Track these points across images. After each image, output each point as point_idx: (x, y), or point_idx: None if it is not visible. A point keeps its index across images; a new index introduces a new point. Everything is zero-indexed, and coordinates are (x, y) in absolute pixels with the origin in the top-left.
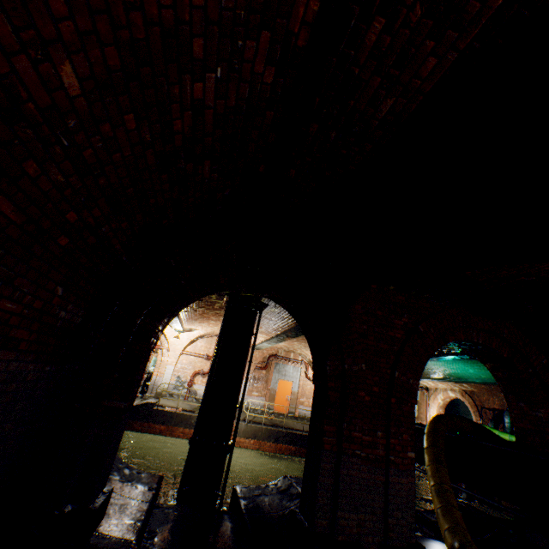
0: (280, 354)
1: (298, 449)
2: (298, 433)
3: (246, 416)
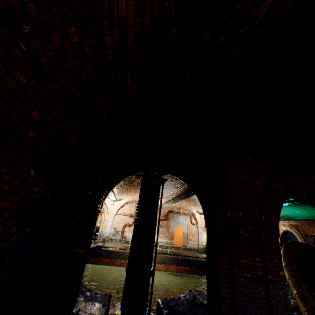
0: (174, 210)
1: (191, 269)
2: (190, 259)
3: (157, 250)
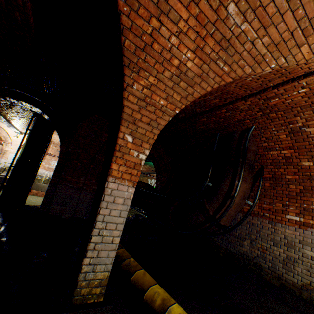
0: None
1: None
2: None
3: None
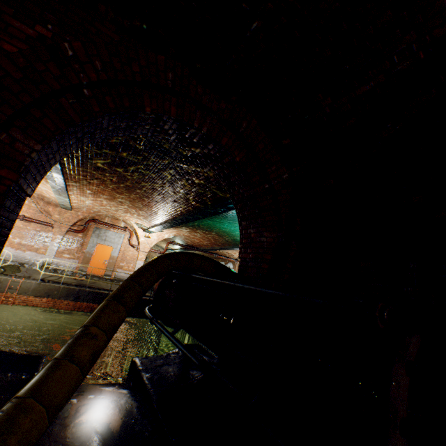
0: (102, 220)
1: None
2: (103, 292)
3: (49, 277)
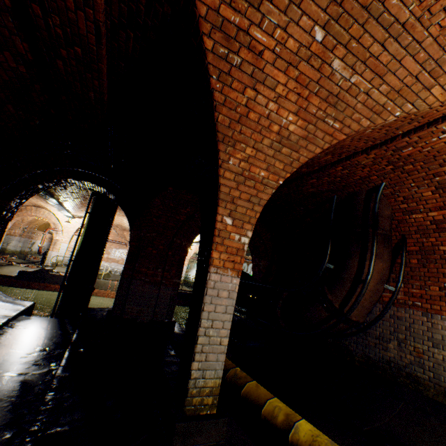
0: None
1: None
2: None
3: None
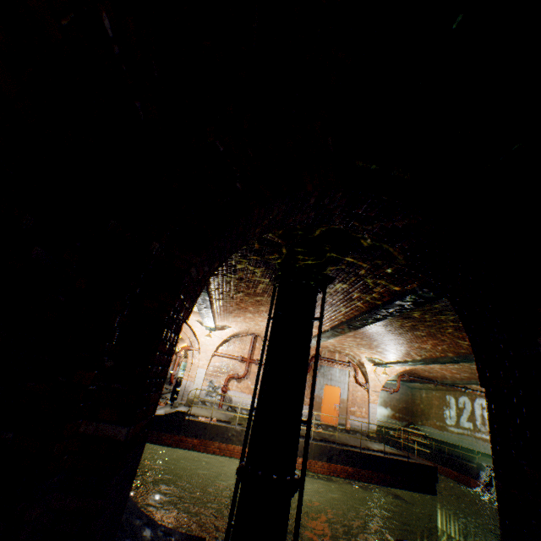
0: (323, 355)
1: (357, 471)
2: (354, 451)
3: None
